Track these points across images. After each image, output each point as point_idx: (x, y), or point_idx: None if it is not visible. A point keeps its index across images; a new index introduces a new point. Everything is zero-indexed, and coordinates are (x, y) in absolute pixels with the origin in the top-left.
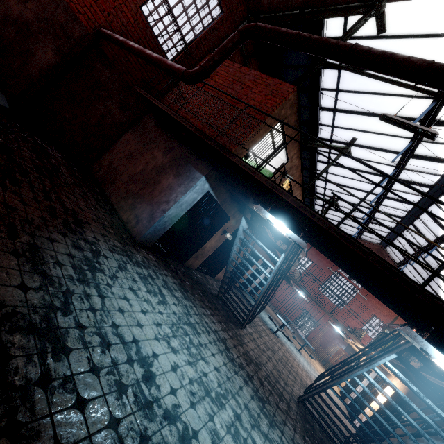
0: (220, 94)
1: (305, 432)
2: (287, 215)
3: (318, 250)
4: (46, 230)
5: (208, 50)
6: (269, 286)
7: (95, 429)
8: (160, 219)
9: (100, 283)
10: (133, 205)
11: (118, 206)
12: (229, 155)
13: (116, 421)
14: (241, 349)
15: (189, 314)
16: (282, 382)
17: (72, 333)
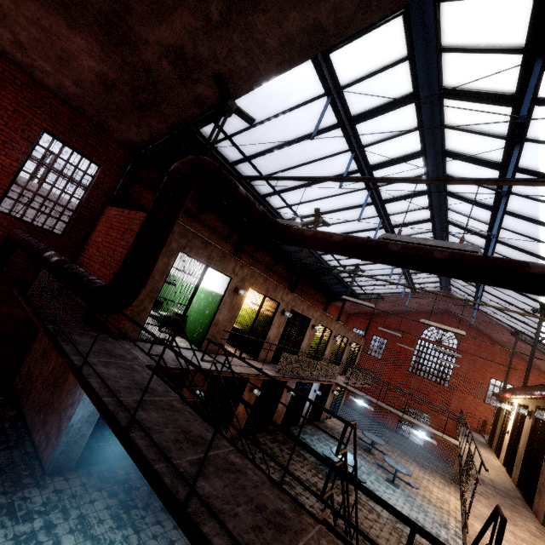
0: (115, 249)
1: None
2: None
3: (386, 322)
4: None
5: (103, 204)
6: None
7: None
8: (68, 430)
9: None
10: (44, 419)
11: (32, 426)
12: (61, 356)
13: None
14: None
15: None
16: None
17: None
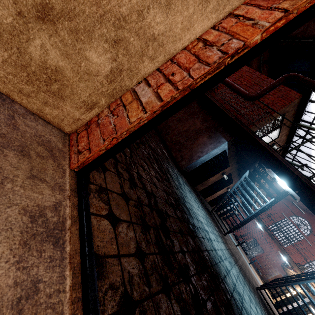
0: None
1: (263, 305)
2: (287, 178)
3: None
4: (165, 161)
5: None
6: (254, 215)
7: (209, 249)
8: (196, 161)
9: (184, 191)
10: (180, 149)
11: (170, 148)
12: (257, 138)
13: (211, 250)
14: (227, 246)
15: (207, 217)
16: (247, 274)
17: (190, 211)
